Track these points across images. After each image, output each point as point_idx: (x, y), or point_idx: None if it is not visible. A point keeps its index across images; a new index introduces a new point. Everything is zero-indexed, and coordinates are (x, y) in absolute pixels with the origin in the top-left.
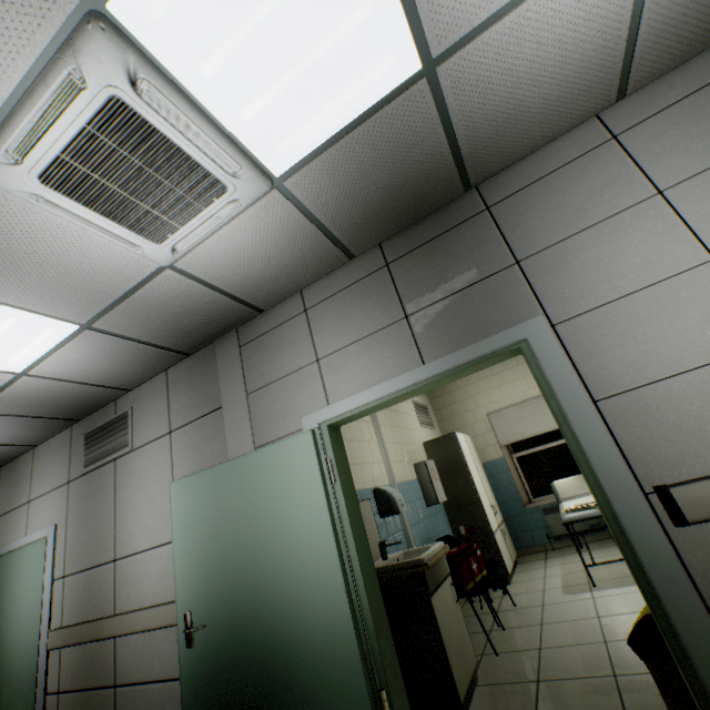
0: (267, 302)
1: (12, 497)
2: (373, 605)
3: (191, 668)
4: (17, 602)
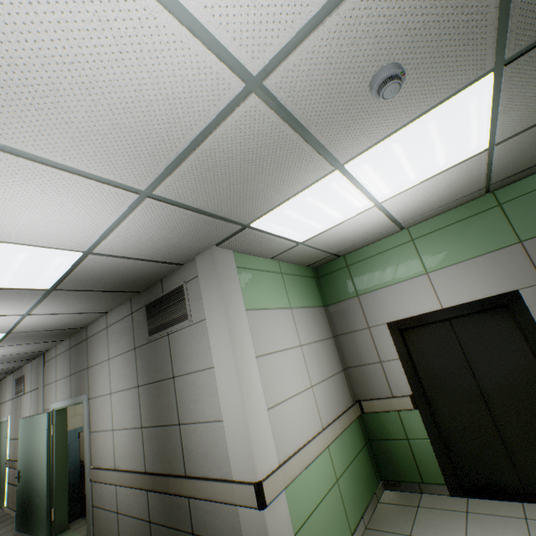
0: (46, 349)
1: (2, 397)
2: (59, 479)
3: (19, 489)
4: (2, 444)
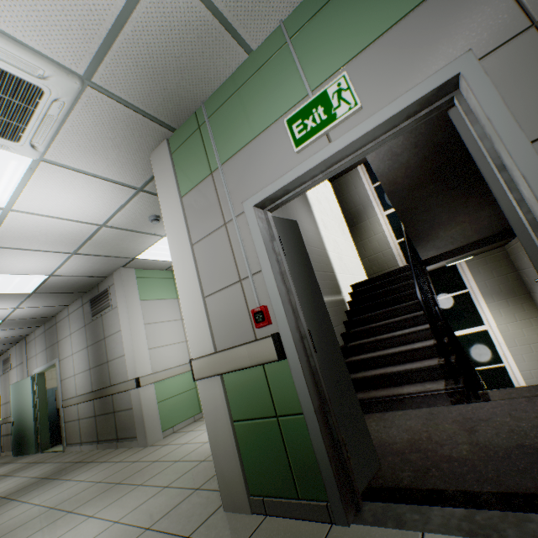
0: (27, 334)
1: None
2: (42, 418)
3: (14, 430)
4: None
